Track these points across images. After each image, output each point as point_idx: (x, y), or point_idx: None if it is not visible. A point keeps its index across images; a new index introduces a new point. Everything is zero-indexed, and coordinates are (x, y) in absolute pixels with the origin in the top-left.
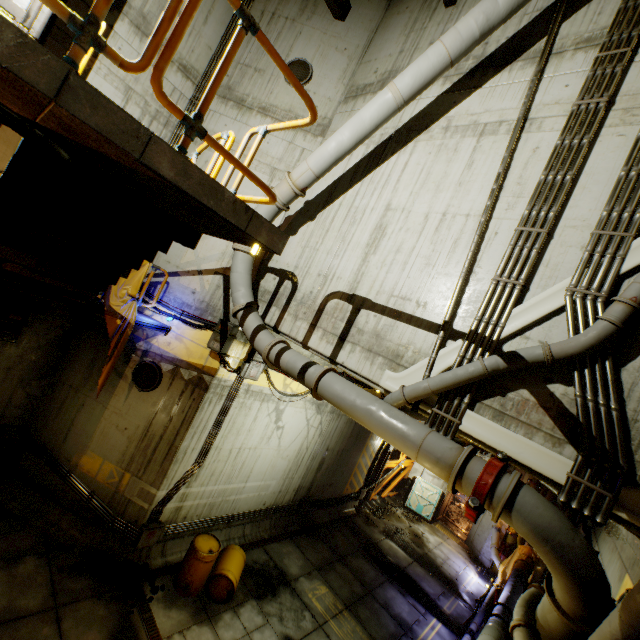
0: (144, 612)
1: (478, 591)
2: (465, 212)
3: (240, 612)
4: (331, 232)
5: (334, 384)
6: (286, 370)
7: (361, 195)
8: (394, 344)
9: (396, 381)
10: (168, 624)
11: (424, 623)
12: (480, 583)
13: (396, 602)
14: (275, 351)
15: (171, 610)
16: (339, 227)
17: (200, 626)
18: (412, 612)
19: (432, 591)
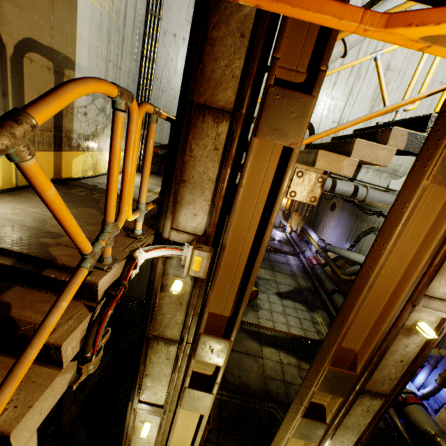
0: (244, 323)
1: (284, 237)
2: (440, 80)
3: (259, 298)
4: (339, 84)
5: (377, 195)
6: (340, 194)
7: (364, 51)
8: (393, 165)
9: (398, 184)
10: (253, 319)
11: (288, 259)
12: (282, 234)
13: (278, 258)
14: (329, 184)
15: (247, 315)
16: (346, 80)
17: (259, 311)
18: (283, 258)
19: (278, 247)
